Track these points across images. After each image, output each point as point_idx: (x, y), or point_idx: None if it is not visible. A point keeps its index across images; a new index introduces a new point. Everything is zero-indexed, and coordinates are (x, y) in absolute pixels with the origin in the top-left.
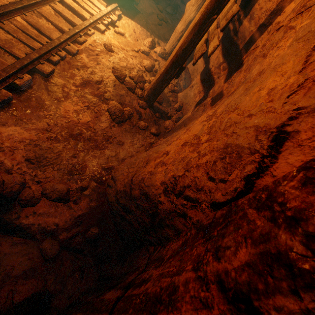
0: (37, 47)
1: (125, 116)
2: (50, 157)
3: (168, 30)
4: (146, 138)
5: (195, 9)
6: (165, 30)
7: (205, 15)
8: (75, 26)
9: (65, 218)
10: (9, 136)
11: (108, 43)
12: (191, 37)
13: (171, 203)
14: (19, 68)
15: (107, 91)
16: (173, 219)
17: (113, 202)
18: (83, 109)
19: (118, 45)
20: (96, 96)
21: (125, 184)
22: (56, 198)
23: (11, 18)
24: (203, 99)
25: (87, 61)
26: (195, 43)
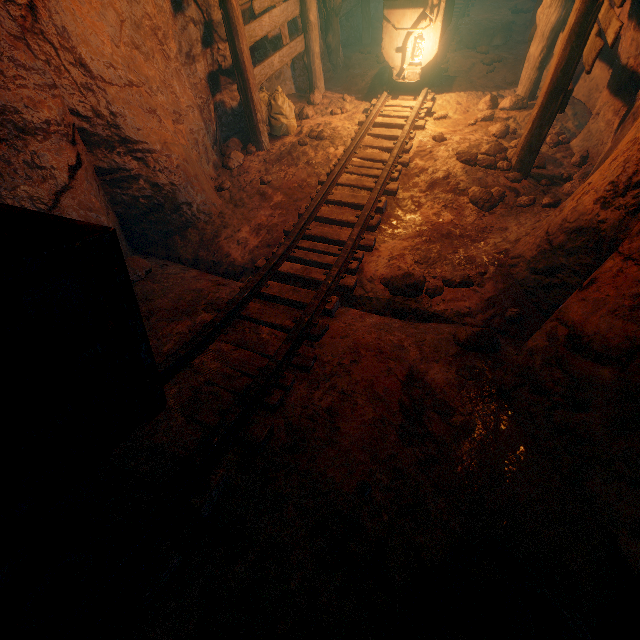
0: (378, 173)
1: (495, 199)
2: (433, 257)
3: (508, 70)
4: (538, 214)
5: (556, 8)
6: (503, 73)
7: (583, 9)
8: (394, 139)
9: (474, 302)
10: (392, 248)
11: (437, 133)
12: (570, 46)
13: (617, 210)
14: (378, 193)
15: (460, 182)
16: (627, 228)
17: (526, 277)
18: (440, 210)
19: (446, 131)
20: (449, 193)
21: (538, 245)
22: (459, 282)
23: (350, 162)
24: (628, 111)
25: (422, 164)
26: (579, 49)
